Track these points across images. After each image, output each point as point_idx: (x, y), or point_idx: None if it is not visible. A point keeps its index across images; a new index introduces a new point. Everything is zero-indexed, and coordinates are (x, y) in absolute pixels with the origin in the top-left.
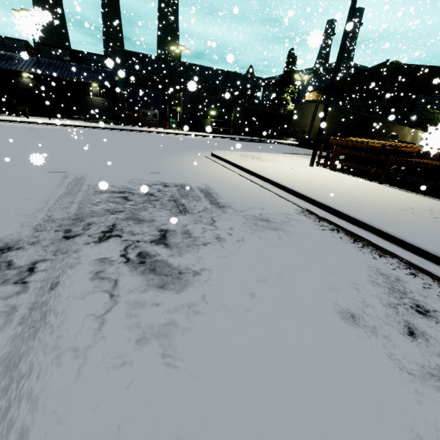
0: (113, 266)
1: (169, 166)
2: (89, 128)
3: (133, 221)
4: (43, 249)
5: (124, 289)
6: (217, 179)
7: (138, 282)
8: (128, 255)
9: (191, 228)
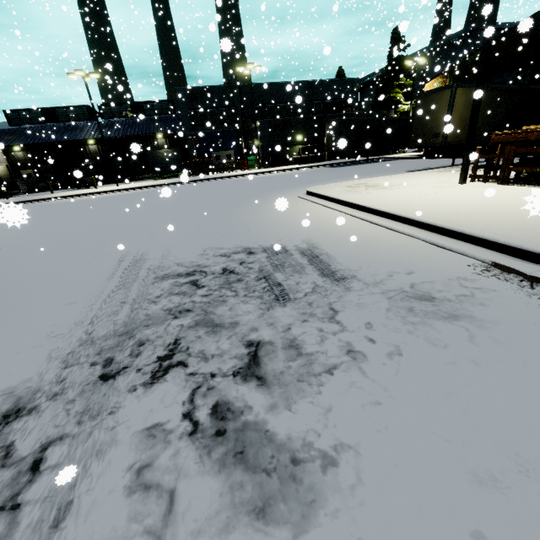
0: (169, 447)
1: (252, 221)
2: (158, 186)
3: (205, 329)
4: (65, 409)
5: (185, 524)
6: (322, 229)
7: (213, 496)
8: (196, 413)
9: (298, 333)
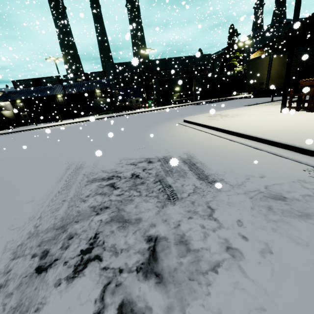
0: None
1: (151, 139)
2: (96, 120)
3: (117, 224)
4: (3, 303)
5: None
6: (195, 144)
7: None
8: (105, 313)
9: (186, 229)
